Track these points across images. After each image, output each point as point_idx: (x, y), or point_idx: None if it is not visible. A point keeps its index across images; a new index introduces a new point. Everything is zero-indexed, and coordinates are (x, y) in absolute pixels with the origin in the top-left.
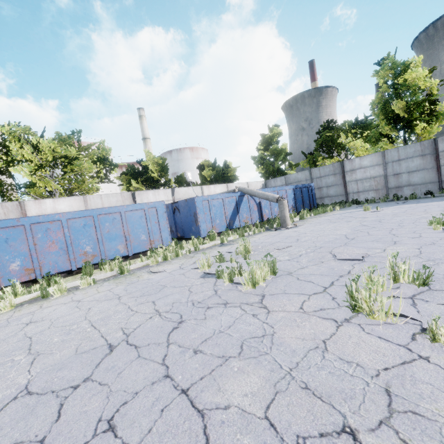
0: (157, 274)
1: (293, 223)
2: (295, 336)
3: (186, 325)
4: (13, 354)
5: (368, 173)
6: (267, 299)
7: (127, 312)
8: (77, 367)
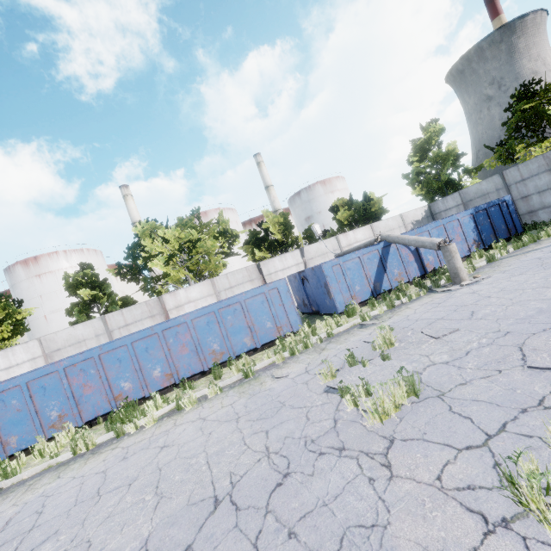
0: (280, 380)
1: (475, 271)
2: (414, 539)
3: (290, 482)
4: (145, 491)
5: None
6: (395, 449)
7: (240, 446)
8: (185, 525)
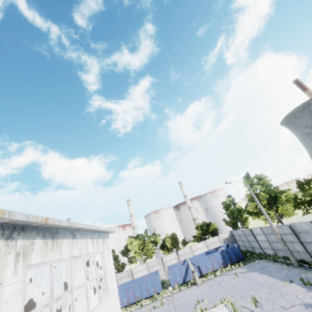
0: (144, 309)
1: (207, 280)
2: None
3: None
4: None
5: (262, 237)
6: None
7: None
8: None
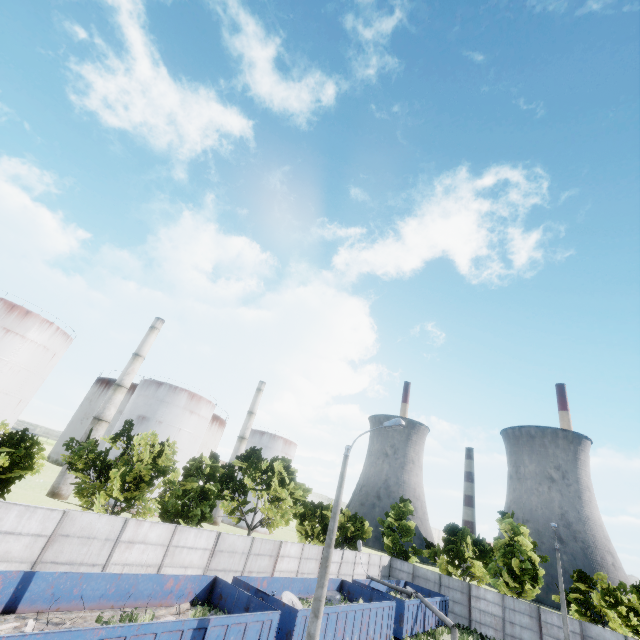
0: None
1: None
2: None
3: None
4: None
5: (490, 607)
6: None
7: None
8: None
